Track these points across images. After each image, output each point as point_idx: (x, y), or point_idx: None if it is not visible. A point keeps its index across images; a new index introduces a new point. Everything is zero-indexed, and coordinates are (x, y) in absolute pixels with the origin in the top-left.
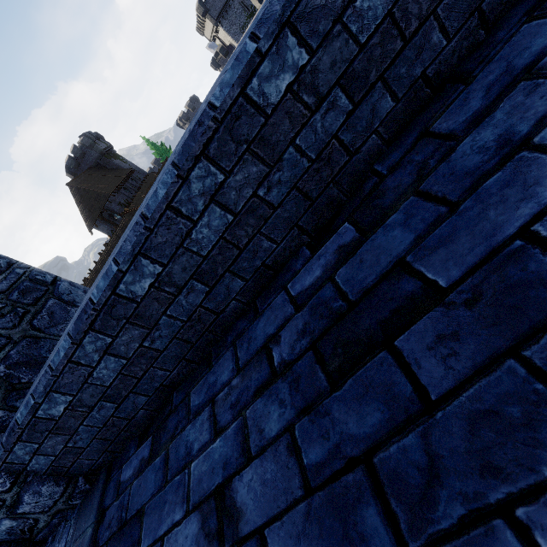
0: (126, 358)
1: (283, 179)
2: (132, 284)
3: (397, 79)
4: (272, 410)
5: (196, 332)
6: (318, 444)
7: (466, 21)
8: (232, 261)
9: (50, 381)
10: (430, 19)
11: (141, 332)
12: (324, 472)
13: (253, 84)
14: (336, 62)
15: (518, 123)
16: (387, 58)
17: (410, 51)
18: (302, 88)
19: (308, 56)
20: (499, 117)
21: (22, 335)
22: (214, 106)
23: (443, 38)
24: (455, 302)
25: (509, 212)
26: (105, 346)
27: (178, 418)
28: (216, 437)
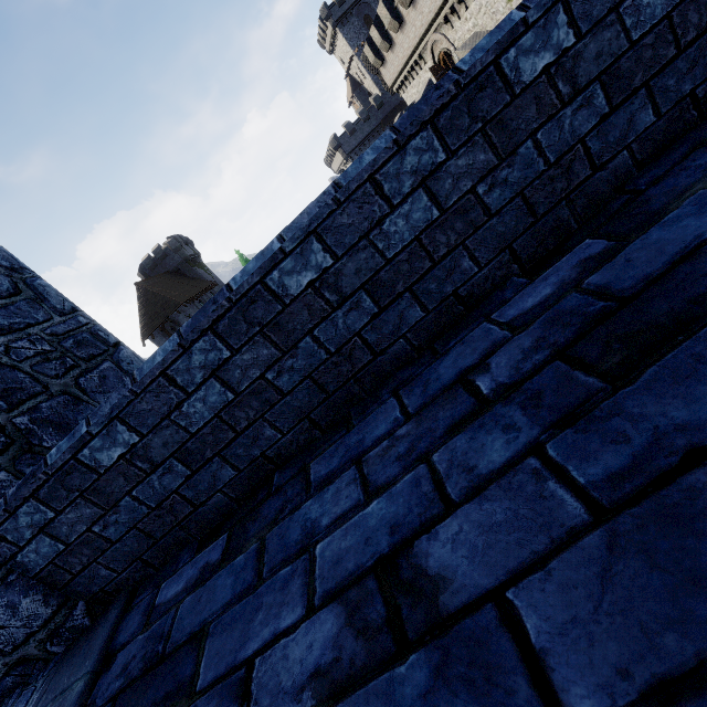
0: (235, 391)
1: (510, 179)
2: (289, 274)
3: (663, 90)
4: (487, 443)
5: (339, 375)
6: (603, 455)
7: None
8: (419, 276)
9: (124, 400)
10: None
11: (270, 354)
12: (626, 489)
13: (509, 54)
14: (602, 54)
15: None
16: (657, 64)
17: (682, 63)
18: (559, 73)
19: (575, 40)
20: None
21: (62, 389)
22: (459, 70)
23: None
24: None
25: None
26: (217, 363)
27: (280, 502)
28: (368, 502)
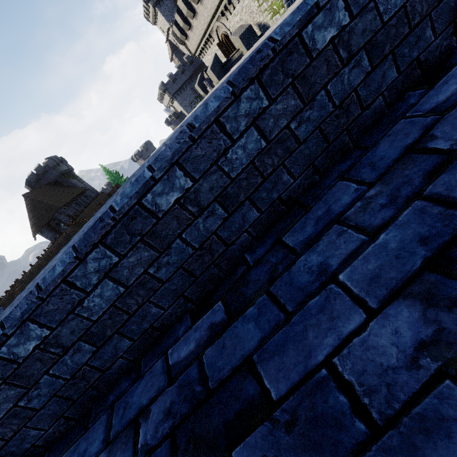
0: None
1: (171, 261)
2: (16, 346)
3: (260, 199)
4: None
5: (78, 388)
6: None
7: (305, 170)
8: (122, 324)
9: None
10: (280, 167)
11: (18, 392)
12: None
13: (148, 197)
14: (214, 187)
15: (332, 256)
16: (252, 187)
17: (268, 184)
18: (187, 201)
19: (192, 183)
20: (322, 246)
21: None
22: (114, 209)
23: (290, 178)
24: (281, 418)
25: (322, 335)
26: None
27: None
28: None
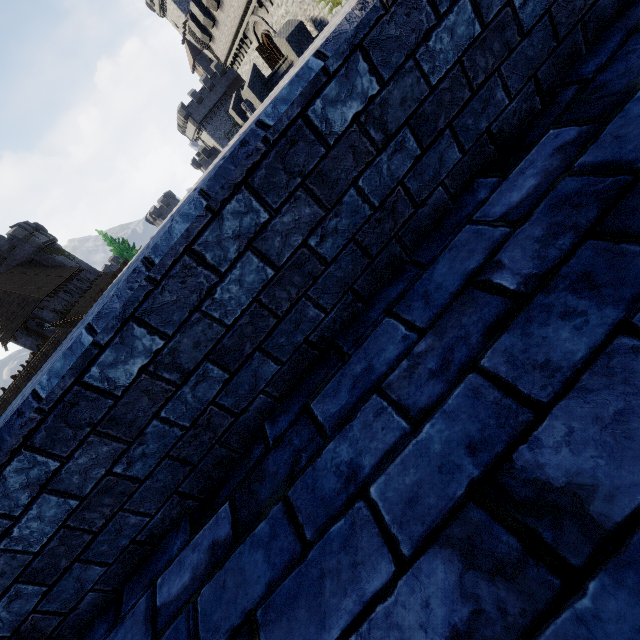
0: None
1: (149, 450)
2: None
3: (278, 347)
4: None
5: None
6: None
7: (341, 298)
8: (83, 547)
9: None
10: (302, 300)
11: None
12: None
13: (92, 371)
14: (200, 342)
15: (366, 450)
16: (262, 332)
17: (287, 325)
18: (160, 367)
19: (164, 341)
20: (356, 429)
21: None
22: (38, 396)
23: (320, 311)
24: None
25: (344, 588)
26: None
27: None
28: None
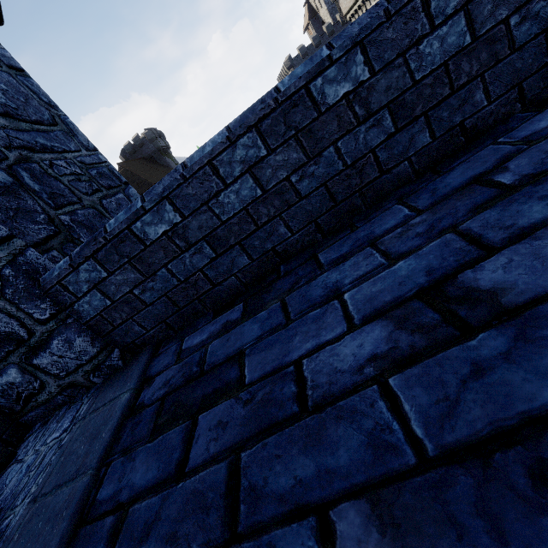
0: (263, 189)
1: (541, 13)
2: (330, 83)
3: None
4: (521, 211)
5: (348, 187)
6: None
7: None
8: (437, 102)
9: (175, 183)
10: None
11: (298, 159)
12: None
13: None
14: None
15: None
16: None
17: None
18: None
19: None
20: None
21: (91, 204)
22: None
23: None
24: None
25: None
26: (254, 160)
27: (290, 282)
28: (391, 264)
